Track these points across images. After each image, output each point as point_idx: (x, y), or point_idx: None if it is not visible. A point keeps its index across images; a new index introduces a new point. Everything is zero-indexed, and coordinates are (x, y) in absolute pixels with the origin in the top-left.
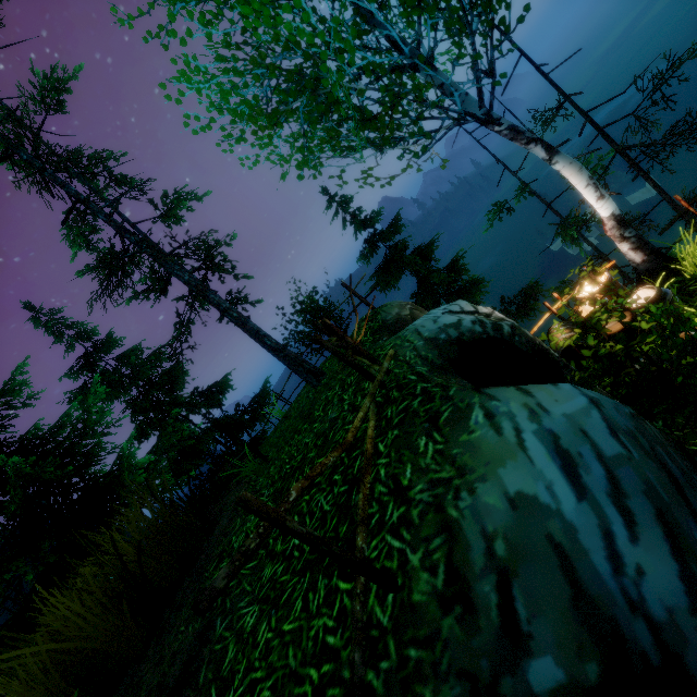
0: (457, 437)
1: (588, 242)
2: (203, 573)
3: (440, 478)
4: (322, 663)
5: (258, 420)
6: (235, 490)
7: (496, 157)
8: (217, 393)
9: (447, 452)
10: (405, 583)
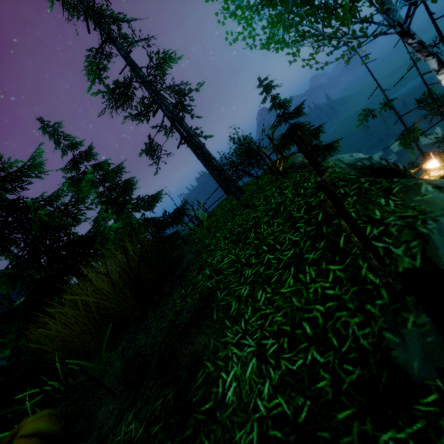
0: (412, 198)
1: (418, 147)
2: (185, 277)
3: (407, 215)
4: (326, 302)
5: (176, 223)
6: (187, 246)
7: (374, 77)
8: (152, 202)
9: (406, 204)
10: (392, 262)
